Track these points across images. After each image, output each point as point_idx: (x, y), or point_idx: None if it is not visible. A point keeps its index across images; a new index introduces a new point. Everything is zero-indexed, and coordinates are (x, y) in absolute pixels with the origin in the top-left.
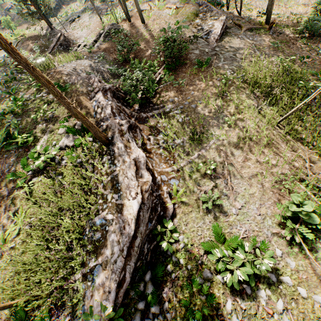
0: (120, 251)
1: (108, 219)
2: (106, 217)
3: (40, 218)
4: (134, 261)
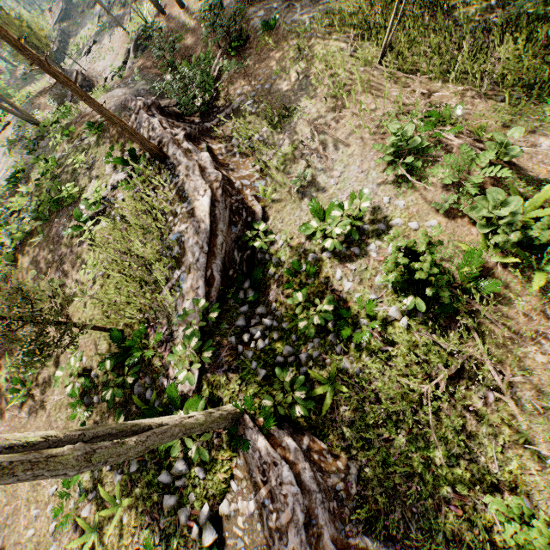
0: (200, 248)
1: (182, 230)
2: (180, 229)
3: (112, 261)
4: (221, 260)
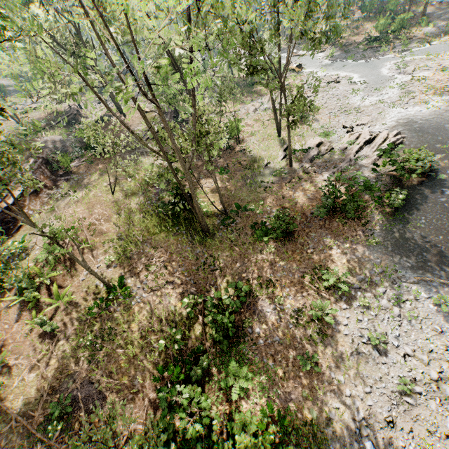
0: None
1: None
2: None
3: None
4: None
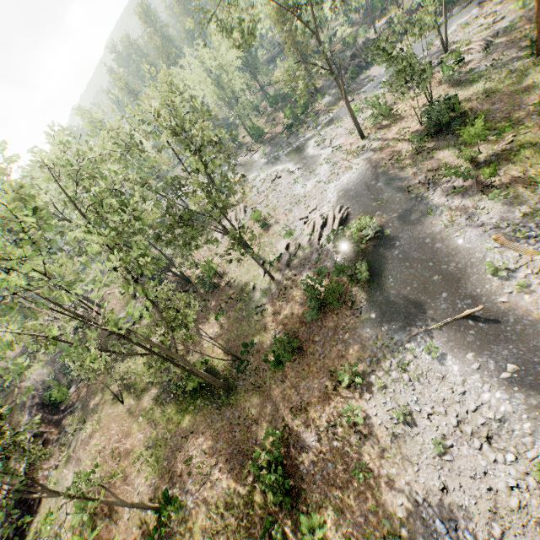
0: None
1: None
2: None
3: None
4: None
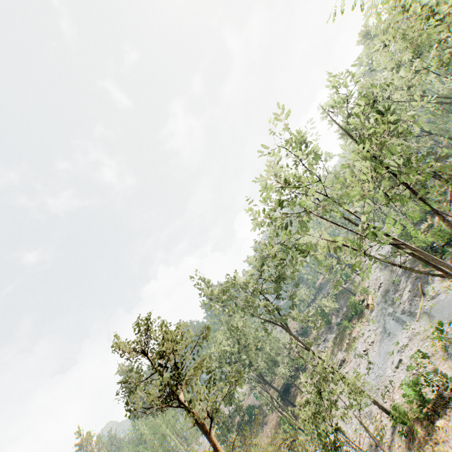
0: None
1: None
2: None
3: None
4: None
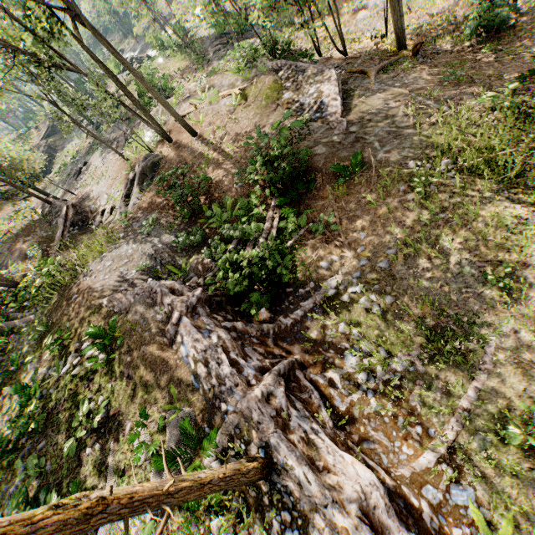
0: None
1: None
2: None
3: None
4: None
